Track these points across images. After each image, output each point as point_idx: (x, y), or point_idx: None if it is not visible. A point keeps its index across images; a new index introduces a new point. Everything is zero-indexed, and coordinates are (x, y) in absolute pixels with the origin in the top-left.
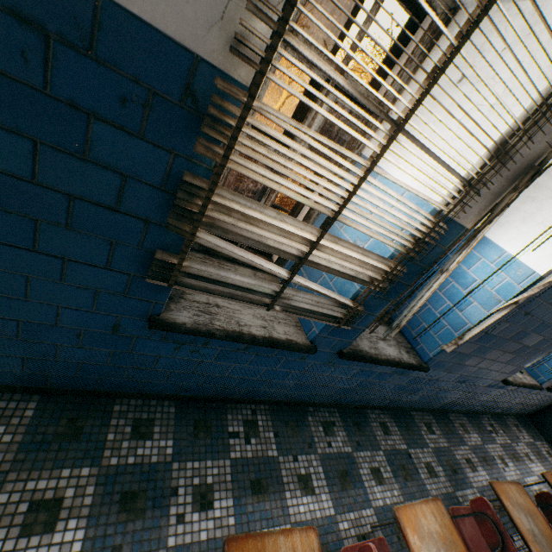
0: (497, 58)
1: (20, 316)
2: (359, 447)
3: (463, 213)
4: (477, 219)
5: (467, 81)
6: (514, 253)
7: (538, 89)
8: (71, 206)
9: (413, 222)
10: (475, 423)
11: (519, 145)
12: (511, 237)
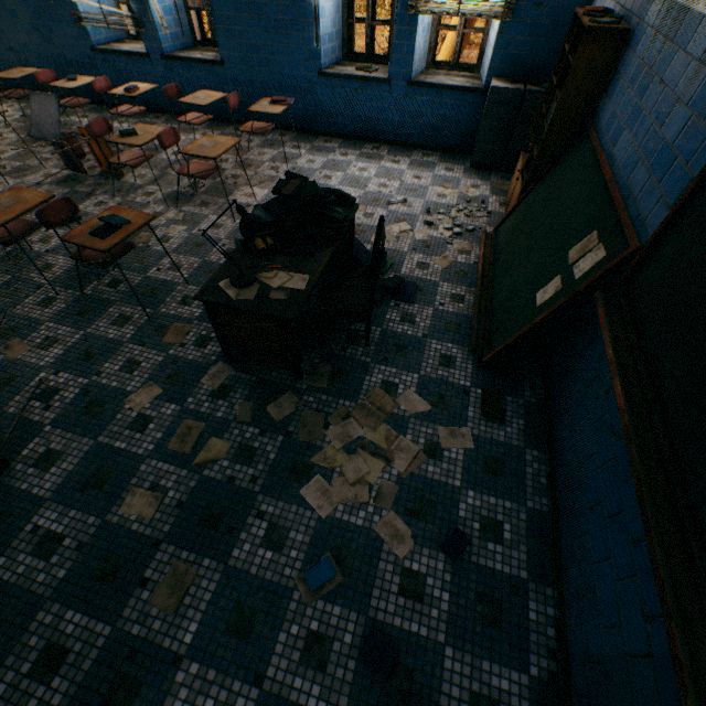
0: None
1: (72, 58)
2: (208, 129)
3: None
4: None
5: None
6: None
7: None
8: (54, 4)
9: None
10: (353, 144)
11: None
12: None
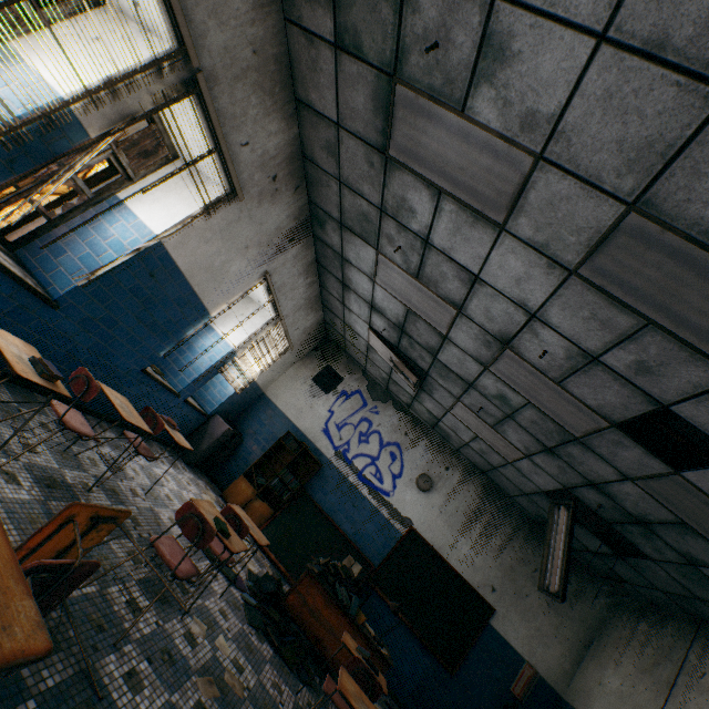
0: (119, 40)
1: None
2: None
3: (88, 120)
4: (100, 135)
5: (102, 42)
6: (145, 220)
7: (132, 64)
8: None
9: (43, 92)
10: (118, 430)
11: (124, 93)
12: (145, 210)
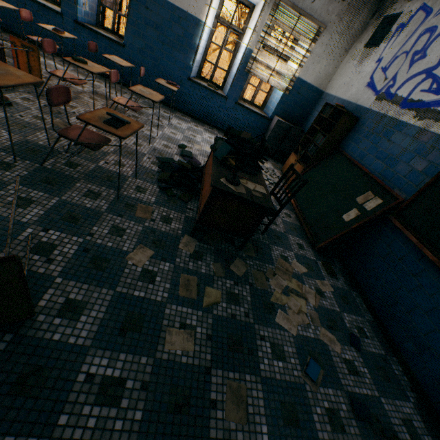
0: None
1: None
2: (99, 80)
3: None
4: None
5: None
6: None
7: None
8: None
9: None
10: (197, 122)
11: None
12: None
